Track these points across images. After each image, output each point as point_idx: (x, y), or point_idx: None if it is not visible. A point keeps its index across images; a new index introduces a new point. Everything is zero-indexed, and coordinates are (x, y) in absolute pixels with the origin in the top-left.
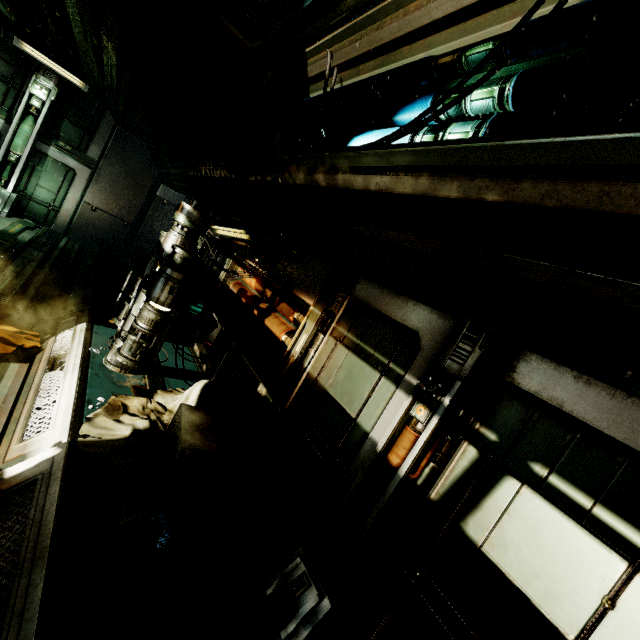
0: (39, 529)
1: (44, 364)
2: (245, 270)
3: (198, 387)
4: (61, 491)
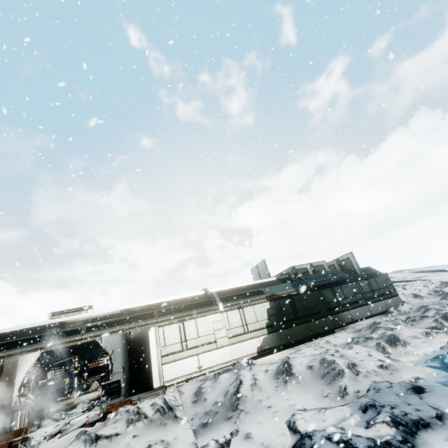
0: (116, 386)
1: (69, 406)
2: (89, 359)
3: (96, 381)
4: (112, 386)
